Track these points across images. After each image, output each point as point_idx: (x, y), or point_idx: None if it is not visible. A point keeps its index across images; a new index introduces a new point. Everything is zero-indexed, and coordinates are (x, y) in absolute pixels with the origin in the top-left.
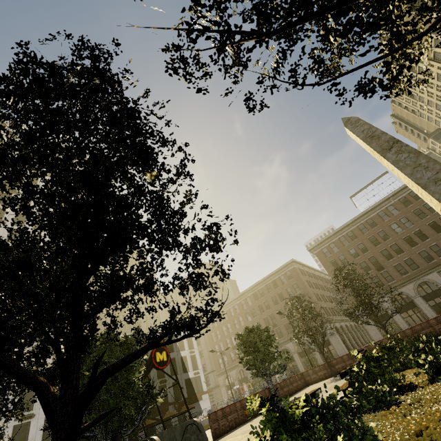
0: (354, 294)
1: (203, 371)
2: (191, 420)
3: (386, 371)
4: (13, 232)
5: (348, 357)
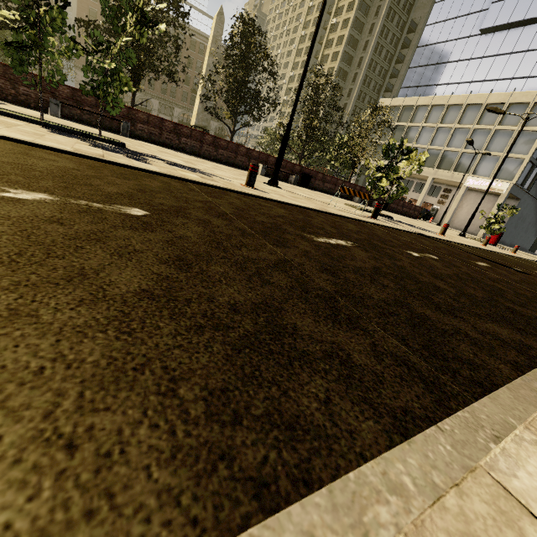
0: None
1: None
2: None
3: None
4: None
5: None
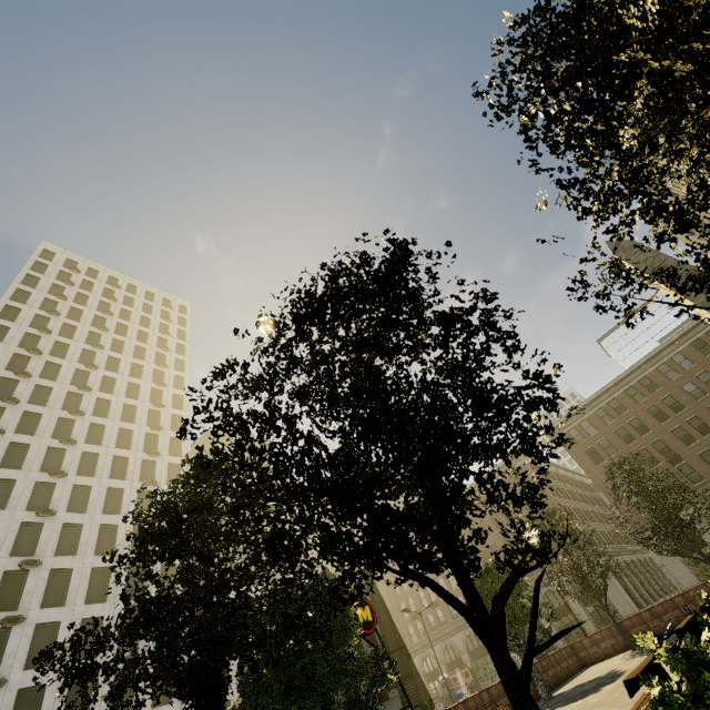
0: (649, 505)
1: None
2: None
3: None
4: (94, 427)
5: (651, 615)
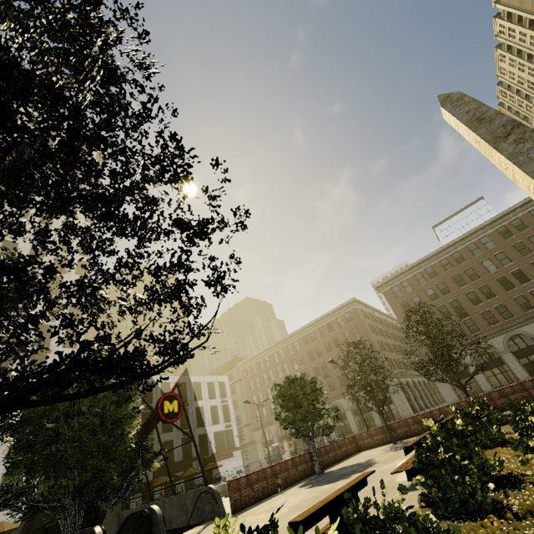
0: (429, 343)
1: (237, 423)
2: (207, 487)
3: (475, 453)
4: (7, 244)
5: (413, 421)
